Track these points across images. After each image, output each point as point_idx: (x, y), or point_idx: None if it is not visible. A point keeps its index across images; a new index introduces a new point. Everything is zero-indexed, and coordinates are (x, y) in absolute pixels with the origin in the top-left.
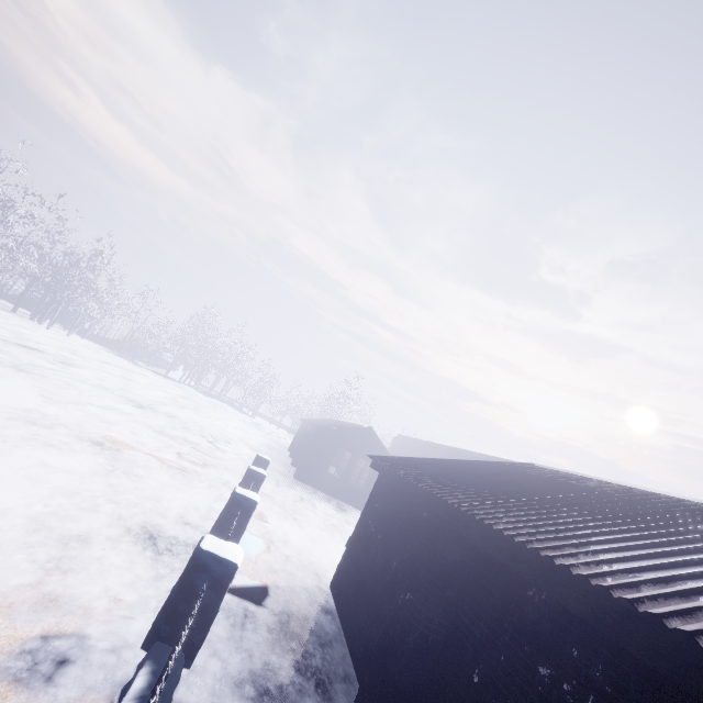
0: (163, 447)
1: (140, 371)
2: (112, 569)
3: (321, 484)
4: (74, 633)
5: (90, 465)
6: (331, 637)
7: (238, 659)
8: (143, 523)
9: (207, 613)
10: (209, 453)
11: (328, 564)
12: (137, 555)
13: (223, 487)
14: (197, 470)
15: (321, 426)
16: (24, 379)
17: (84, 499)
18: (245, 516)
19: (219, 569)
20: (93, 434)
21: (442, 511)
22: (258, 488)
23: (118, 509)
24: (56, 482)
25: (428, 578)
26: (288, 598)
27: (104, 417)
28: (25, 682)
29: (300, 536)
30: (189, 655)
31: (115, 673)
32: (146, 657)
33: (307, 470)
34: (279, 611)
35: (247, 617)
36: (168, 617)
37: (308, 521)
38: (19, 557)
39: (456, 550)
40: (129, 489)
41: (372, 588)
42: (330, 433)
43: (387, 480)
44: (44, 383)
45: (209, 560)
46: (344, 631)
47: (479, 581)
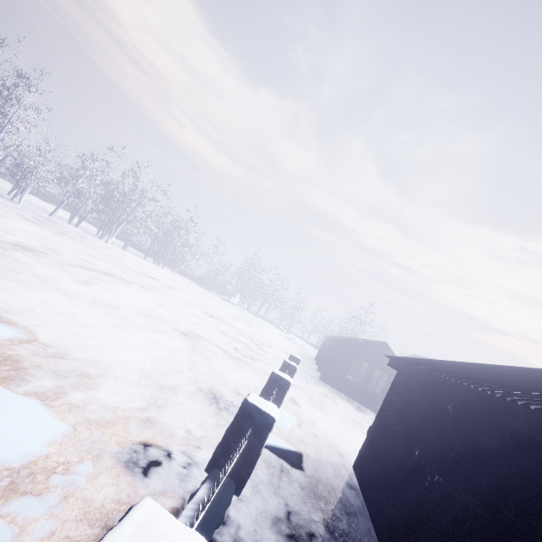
0: (225, 343)
1: (212, 297)
2: (189, 412)
3: (342, 387)
4: (162, 447)
5: (180, 346)
6: (355, 509)
7: (276, 502)
8: (210, 387)
9: (251, 453)
10: (256, 351)
11: (351, 449)
12: (205, 407)
13: (265, 375)
14: (247, 361)
15: (341, 339)
16: (147, 293)
17: (174, 365)
18: (281, 393)
19: (260, 419)
20: (183, 328)
21: (470, 399)
22: (291, 377)
23: (194, 375)
24: (159, 352)
25: (460, 462)
26: (316, 466)
27: (190, 320)
28: (131, 470)
29: (325, 422)
30: (238, 485)
31: (186, 483)
32: (207, 477)
33: (330, 374)
34: (309, 474)
35: (283, 472)
36: (223, 451)
37: (331, 412)
38: (134, 391)
39: (492, 439)
40: (202, 364)
41: (395, 471)
42: (348, 344)
43: (404, 377)
44: (157, 297)
45: (253, 411)
46: (367, 507)
47: (525, 475)
